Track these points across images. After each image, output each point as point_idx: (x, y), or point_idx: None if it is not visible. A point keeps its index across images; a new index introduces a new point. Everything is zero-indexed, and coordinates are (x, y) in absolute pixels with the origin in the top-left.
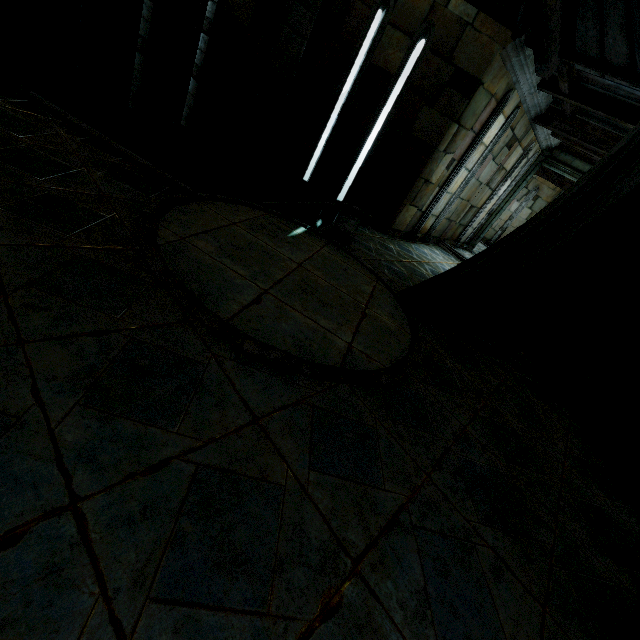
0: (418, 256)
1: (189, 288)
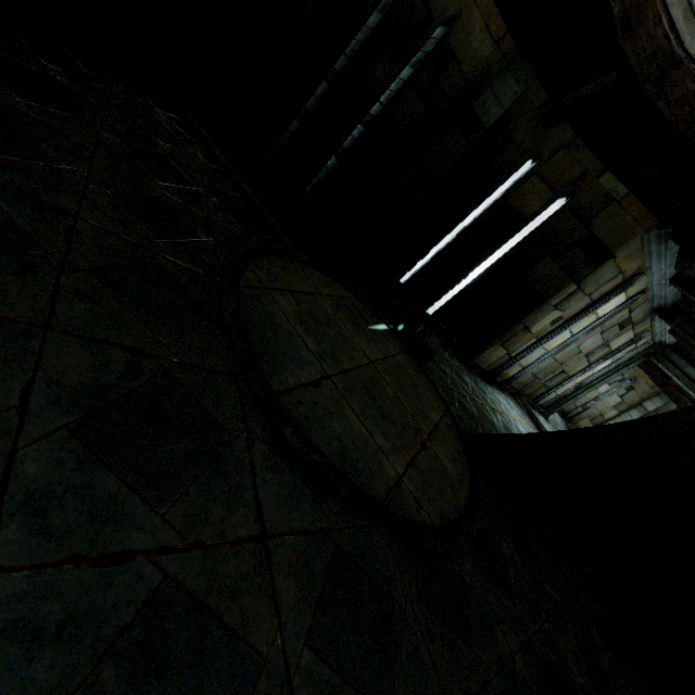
0: (492, 401)
1: (251, 341)
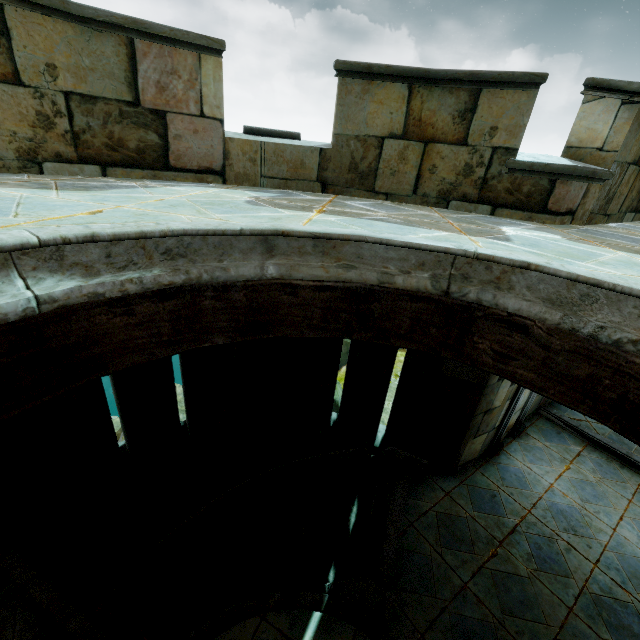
0: (509, 505)
1: None
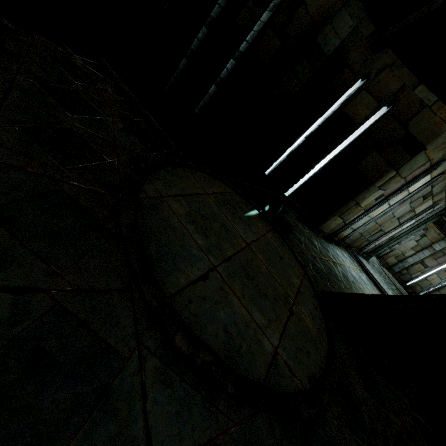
0: (333, 256)
1: (147, 249)
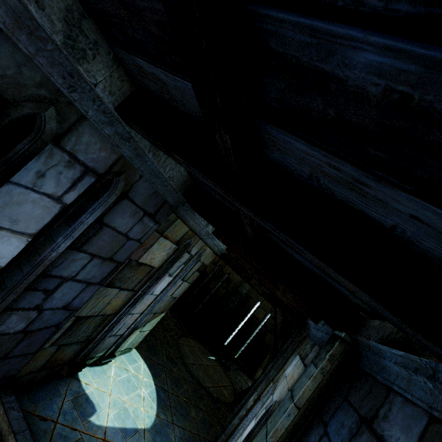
0: None
1: (181, 353)
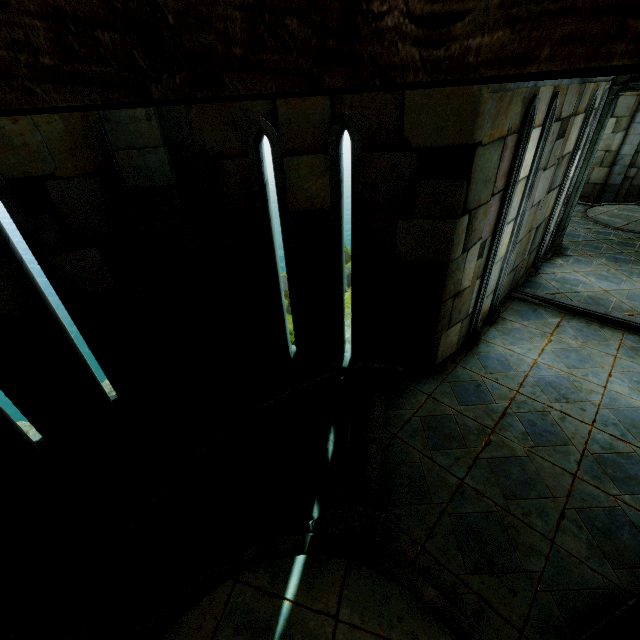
0: (496, 391)
1: None
